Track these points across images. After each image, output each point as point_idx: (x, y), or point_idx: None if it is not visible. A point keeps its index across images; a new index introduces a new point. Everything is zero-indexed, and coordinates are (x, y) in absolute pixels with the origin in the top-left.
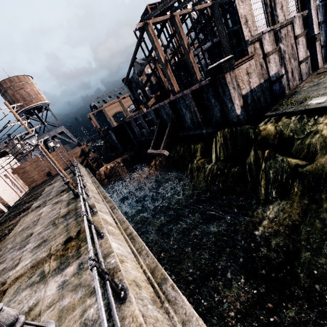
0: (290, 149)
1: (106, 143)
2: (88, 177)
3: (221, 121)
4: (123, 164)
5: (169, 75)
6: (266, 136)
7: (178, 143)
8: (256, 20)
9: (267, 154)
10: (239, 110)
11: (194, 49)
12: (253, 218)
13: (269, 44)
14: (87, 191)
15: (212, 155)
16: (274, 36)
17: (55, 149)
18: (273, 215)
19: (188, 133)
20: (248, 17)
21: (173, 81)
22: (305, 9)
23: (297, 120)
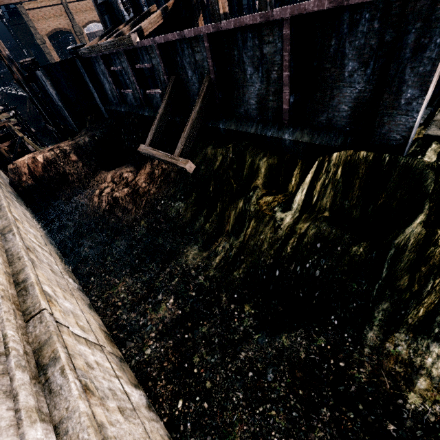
0: None
1: (32, 99)
2: None
3: (343, 125)
4: (77, 158)
5: None
6: None
7: (210, 143)
8: None
9: None
10: (421, 112)
11: None
12: (391, 366)
13: None
14: None
15: (296, 194)
16: None
17: None
18: None
19: (242, 128)
20: None
21: None
22: None
23: None
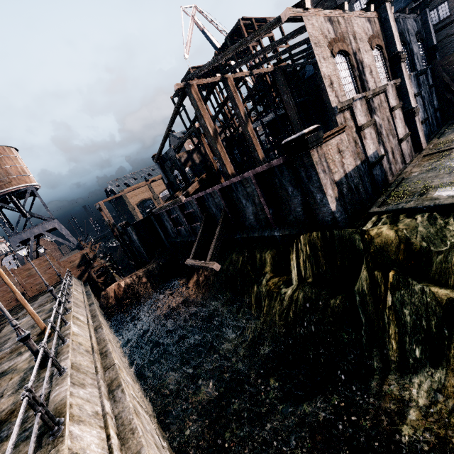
0: (429, 270)
1: (122, 245)
2: (83, 306)
3: (303, 219)
4: (146, 280)
5: (220, 151)
6: (384, 246)
7: (234, 249)
8: (343, 83)
9: (393, 279)
10: (334, 203)
11: (251, 122)
12: (386, 404)
13: (362, 114)
14: (65, 353)
15: (291, 272)
16: (366, 105)
17: (29, 261)
18: (426, 401)
19: (250, 234)
20: (332, 78)
21: (226, 160)
22: (397, 78)
23: (427, 222)
